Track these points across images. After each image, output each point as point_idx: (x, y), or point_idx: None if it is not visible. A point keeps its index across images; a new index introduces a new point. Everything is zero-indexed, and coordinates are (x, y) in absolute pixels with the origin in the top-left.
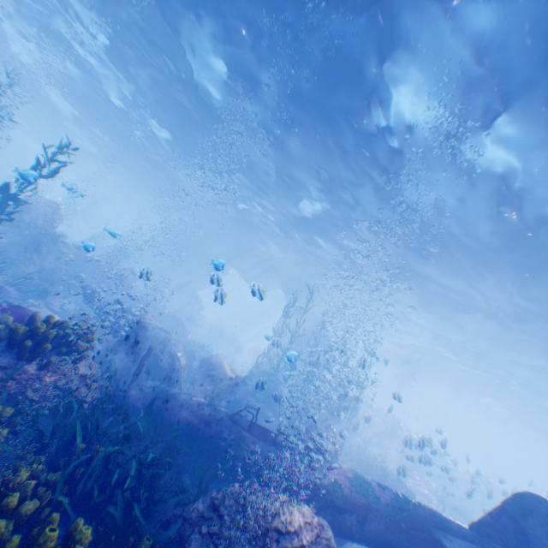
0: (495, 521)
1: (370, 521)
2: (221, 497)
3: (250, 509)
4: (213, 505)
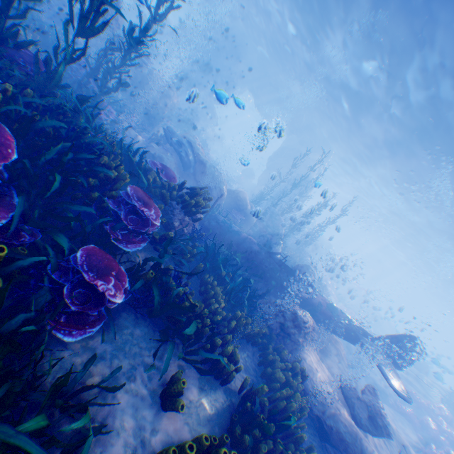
0: (388, 339)
1: (328, 322)
2: (283, 309)
3: (298, 319)
4: (279, 310)
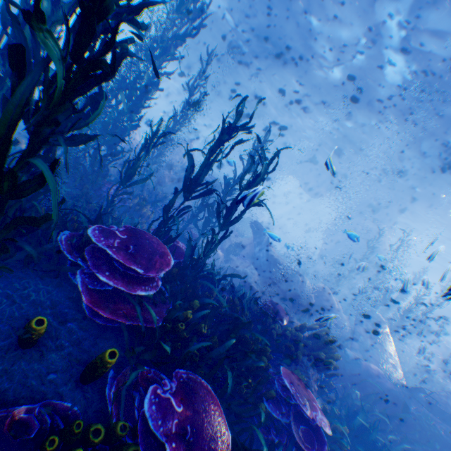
0: None
1: None
2: None
3: None
4: None
